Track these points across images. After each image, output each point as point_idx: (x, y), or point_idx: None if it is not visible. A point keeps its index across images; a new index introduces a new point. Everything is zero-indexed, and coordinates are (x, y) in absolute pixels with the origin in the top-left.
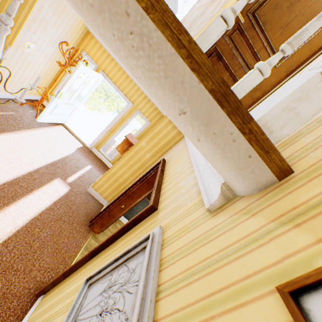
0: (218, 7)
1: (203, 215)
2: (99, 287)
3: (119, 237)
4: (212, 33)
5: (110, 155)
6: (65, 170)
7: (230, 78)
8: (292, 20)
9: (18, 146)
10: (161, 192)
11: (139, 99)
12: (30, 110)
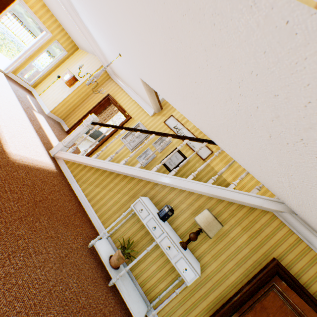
0: None
1: (150, 117)
2: (130, 137)
3: None
4: None
5: (29, 80)
6: (27, 103)
7: None
8: None
9: None
10: (128, 112)
11: (57, 30)
12: None
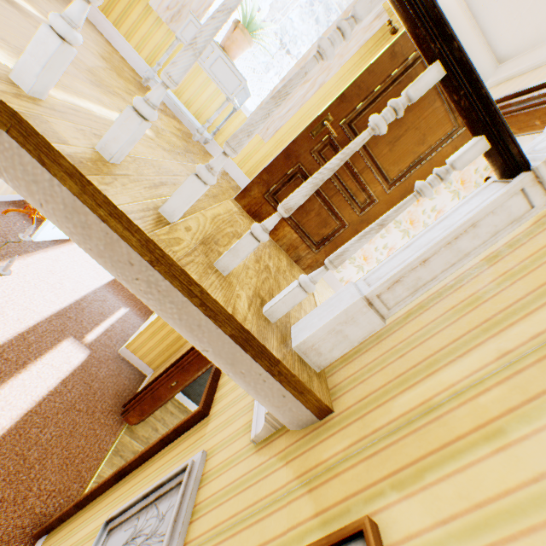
0: (311, 90)
1: (248, 446)
2: (122, 535)
3: (158, 452)
4: (243, 249)
5: None
6: (81, 322)
7: (323, 206)
8: (404, 134)
9: (0, 289)
10: (220, 383)
11: None
12: (21, 221)
